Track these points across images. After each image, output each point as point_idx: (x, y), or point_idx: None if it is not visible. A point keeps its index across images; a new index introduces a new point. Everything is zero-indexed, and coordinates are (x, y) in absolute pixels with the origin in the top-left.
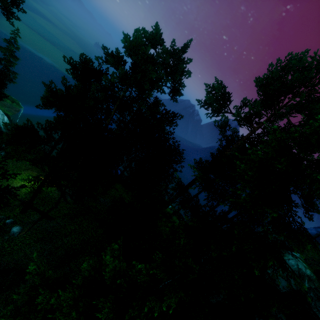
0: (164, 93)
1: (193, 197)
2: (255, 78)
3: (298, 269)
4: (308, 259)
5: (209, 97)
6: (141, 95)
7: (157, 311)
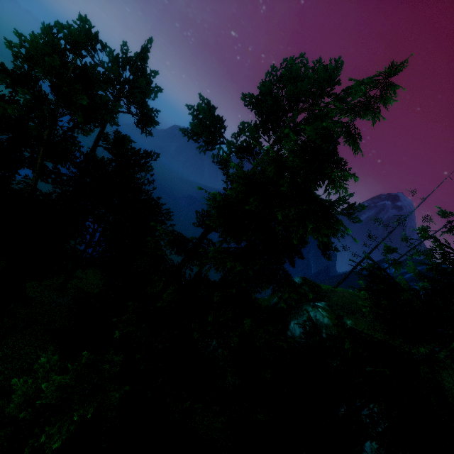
0: (116, 124)
1: (175, 266)
2: (242, 94)
3: (316, 321)
4: (333, 305)
5: (194, 124)
6: (72, 132)
7: (66, 431)
